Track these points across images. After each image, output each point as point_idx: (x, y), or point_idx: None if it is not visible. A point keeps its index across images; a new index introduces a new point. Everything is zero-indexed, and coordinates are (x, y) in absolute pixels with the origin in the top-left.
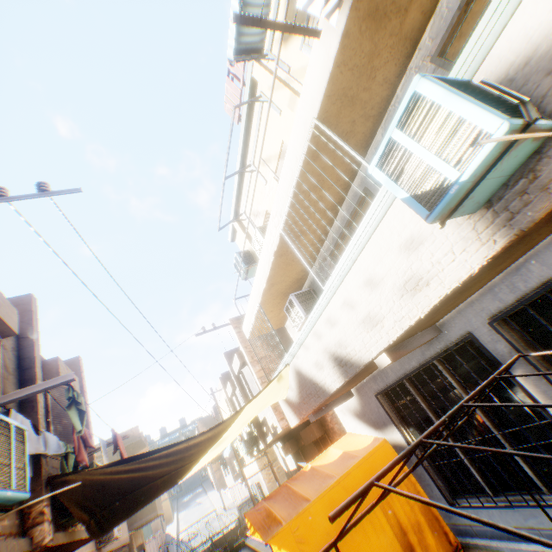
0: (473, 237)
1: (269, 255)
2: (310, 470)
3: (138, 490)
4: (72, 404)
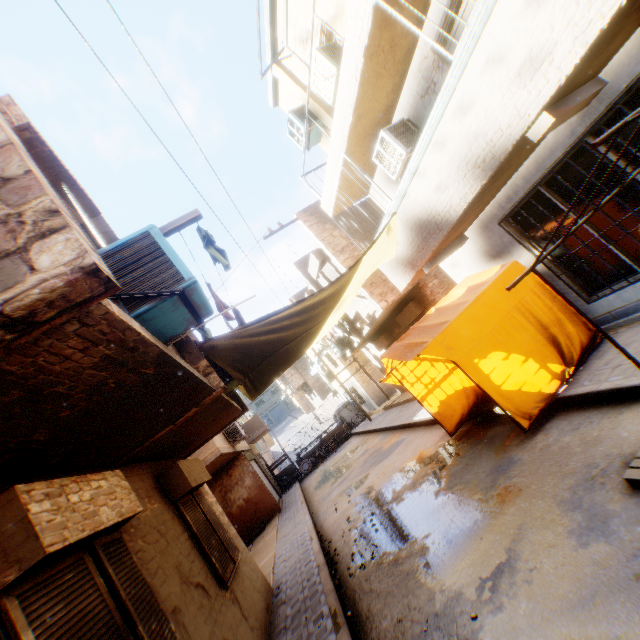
0: None
1: (356, 61)
2: (436, 312)
3: (277, 354)
4: (207, 245)
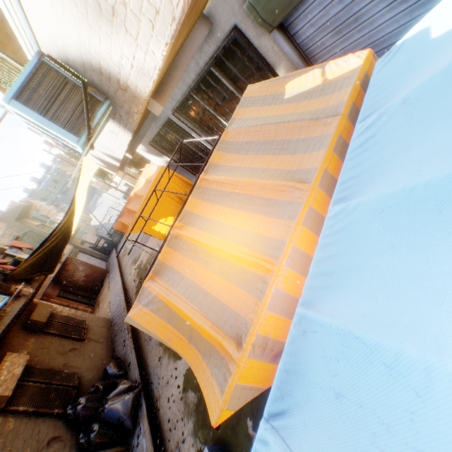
0: (118, 128)
1: None
2: (134, 195)
3: (54, 253)
4: None
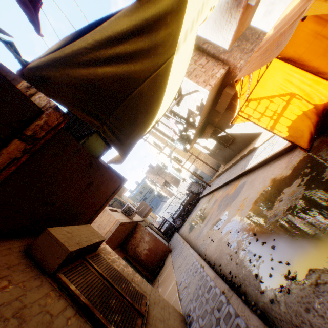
0: None
1: None
2: (276, 28)
3: (131, 98)
4: None
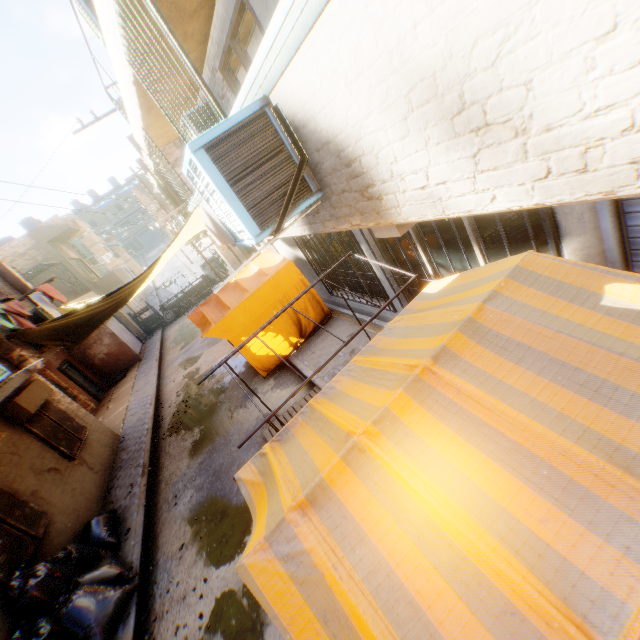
0: (294, 218)
1: (127, 82)
2: (234, 283)
3: (93, 320)
4: None
